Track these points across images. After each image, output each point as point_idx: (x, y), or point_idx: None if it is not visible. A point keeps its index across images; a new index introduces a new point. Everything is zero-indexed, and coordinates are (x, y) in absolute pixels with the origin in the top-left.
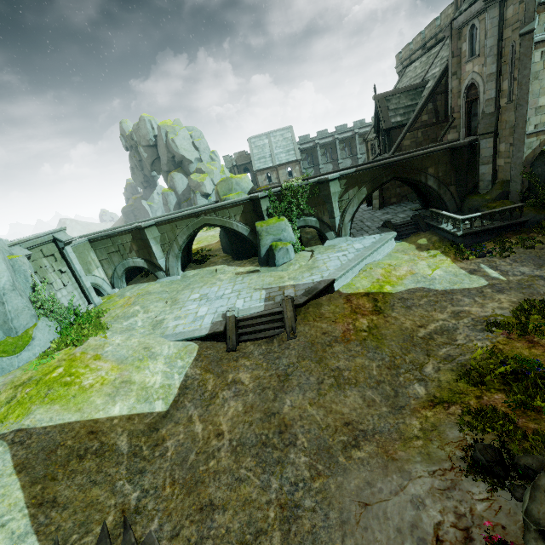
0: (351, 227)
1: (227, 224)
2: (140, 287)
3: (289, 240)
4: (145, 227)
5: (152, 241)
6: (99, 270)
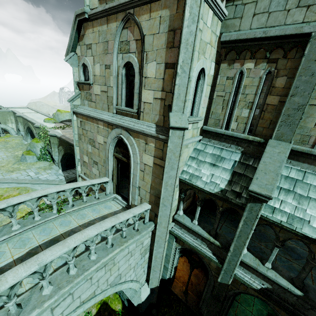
0: (62, 166)
1: (33, 131)
2: (17, 138)
3: (36, 153)
4: (17, 116)
5: (20, 123)
6: (13, 124)
